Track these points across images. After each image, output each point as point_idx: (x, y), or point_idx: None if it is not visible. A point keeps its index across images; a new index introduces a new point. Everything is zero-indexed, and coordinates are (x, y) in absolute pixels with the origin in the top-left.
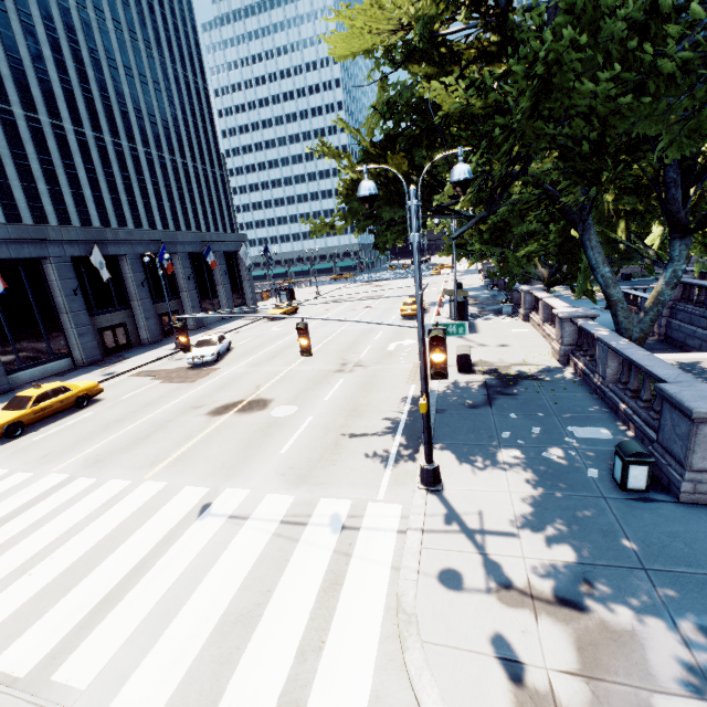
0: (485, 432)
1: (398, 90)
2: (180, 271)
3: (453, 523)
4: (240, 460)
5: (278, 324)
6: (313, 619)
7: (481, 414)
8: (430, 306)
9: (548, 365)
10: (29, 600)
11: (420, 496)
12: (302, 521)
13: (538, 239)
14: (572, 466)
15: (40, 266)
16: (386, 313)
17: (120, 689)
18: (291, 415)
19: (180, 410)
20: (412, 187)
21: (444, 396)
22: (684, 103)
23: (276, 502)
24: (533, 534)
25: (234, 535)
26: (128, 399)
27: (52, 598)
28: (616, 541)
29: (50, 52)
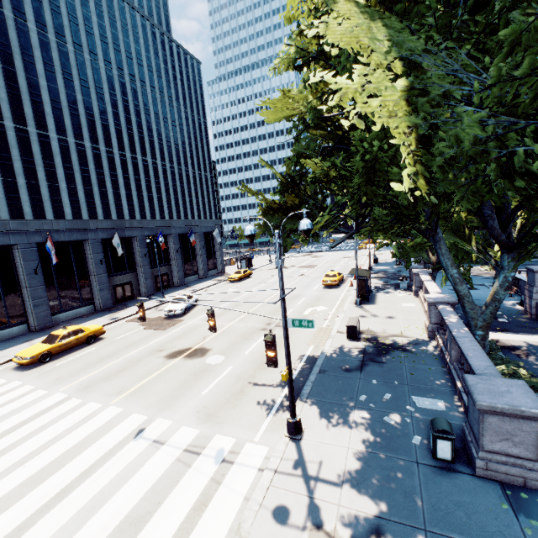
0: (348, 393)
1: (307, 141)
2: (172, 246)
3: (299, 468)
4: (174, 396)
5: (235, 285)
6: (180, 529)
7: (351, 378)
8: (348, 277)
9: (419, 338)
10: (18, 485)
11: (283, 442)
12: (198, 451)
13: None
14: (403, 432)
15: (82, 245)
16: (313, 281)
17: None
18: (218, 364)
19: (149, 352)
20: (276, 231)
21: (330, 358)
22: (464, 178)
23: (186, 433)
24: (352, 486)
25: (152, 455)
26: (120, 339)
27: (31, 485)
28: (412, 503)
29: (111, 108)
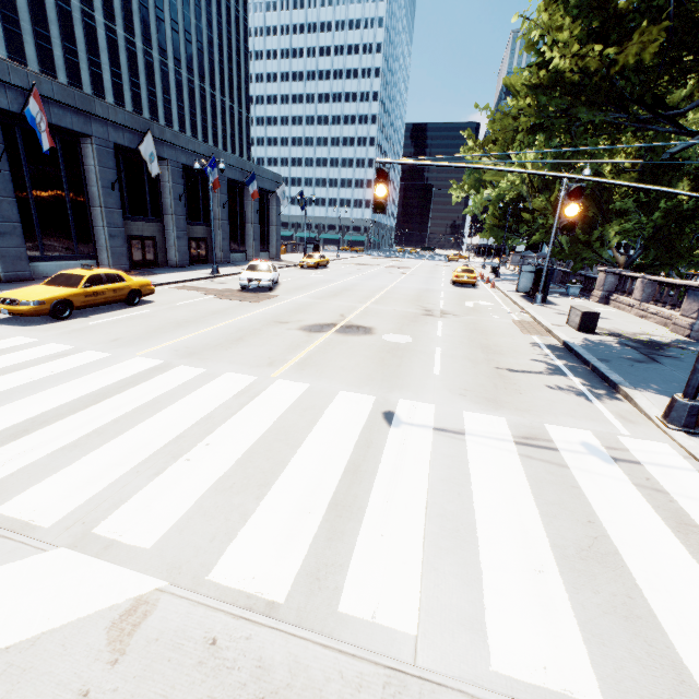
0: None
1: None
2: (216, 195)
3: None
4: (387, 374)
5: (315, 272)
6: None
7: (659, 369)
8: None
9: (678, 338)
10: (209, 491)
11: (683, 437)
12: (545, 446)
13: (629, 219)
14: None
15: (78, 145)
16: (430, 279)
17: (484, 642)
18: (411, 343)
19: (262, 322)
20: None
21: (589, 348)
22: None
23: (485, 420)
24: None
25: (462, 449)
26: (186, 305)
27: (245, 493)
28: None
29: None
